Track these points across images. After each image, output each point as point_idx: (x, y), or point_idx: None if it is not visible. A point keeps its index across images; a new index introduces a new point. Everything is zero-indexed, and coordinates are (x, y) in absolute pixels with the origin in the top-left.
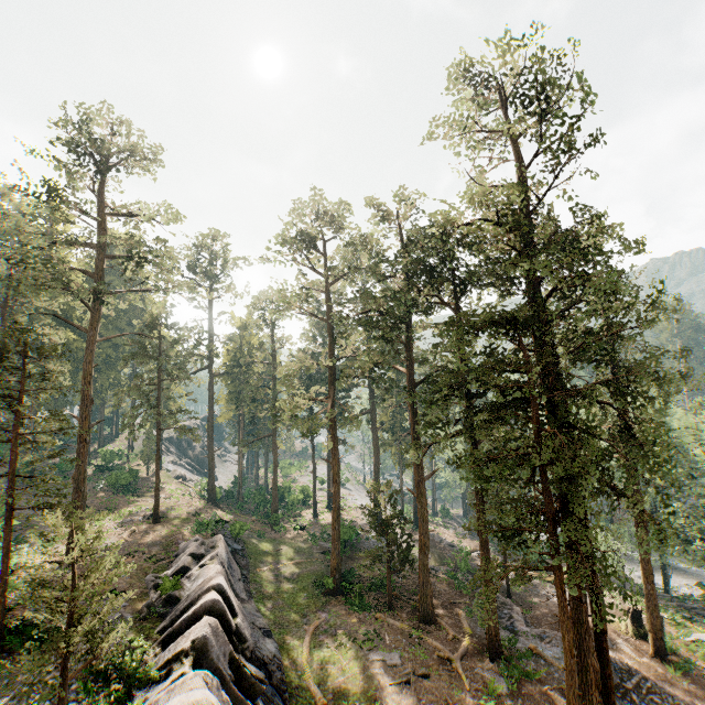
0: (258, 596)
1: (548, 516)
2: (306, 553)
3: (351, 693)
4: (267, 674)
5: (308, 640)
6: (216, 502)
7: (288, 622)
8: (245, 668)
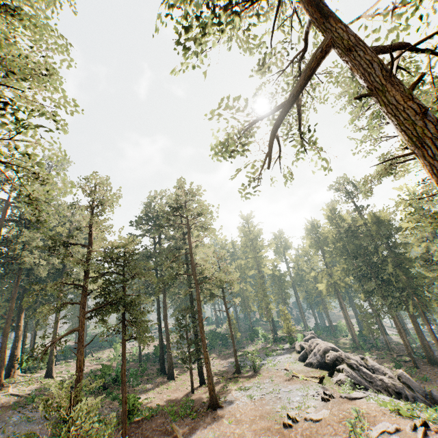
0: None
1: (384, 300)
2: (348, 343)
3: None
4: None
5: None
6: None
7: None
8: None
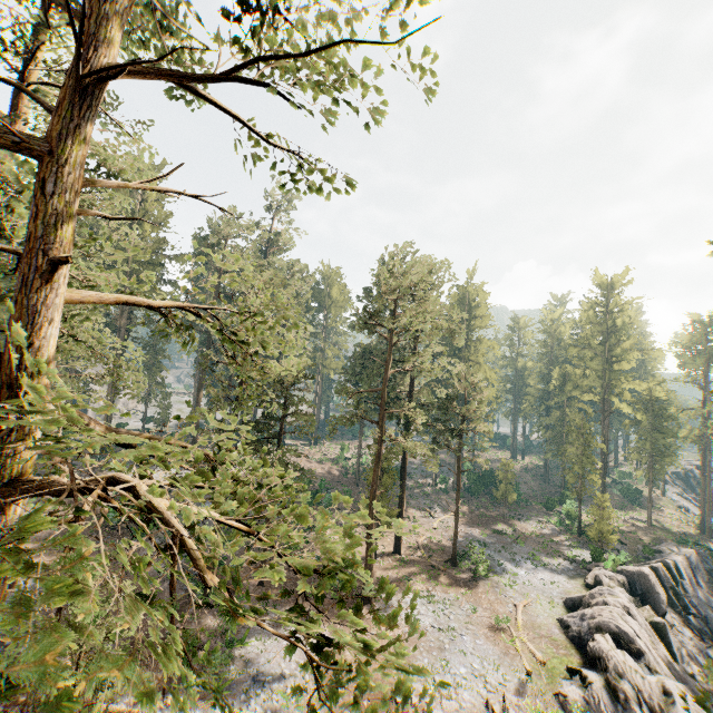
0: None
1: None
2: None
3: None
4: (702, 620)
5: None
6: (711, 538)
7: None
8: (680, 597)
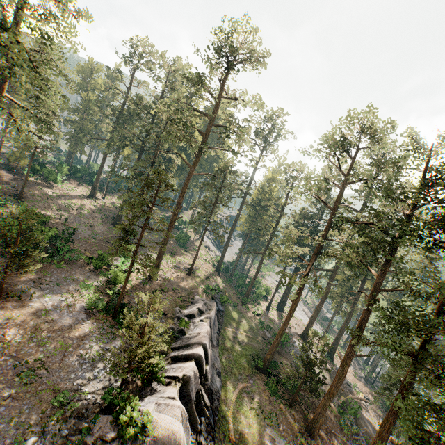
0: (221, 346)
1: None
2: (254, 332)
3: (249, 444)
4: (211, 400)
5: (237, 392)
6: (219, 272)
7: (230, 372)
8: (202, 399)
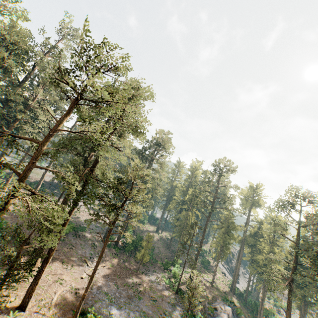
0: None
1: None
2: None
3: None
4: None
5: None
6: (234, 294)
7: None
8: None
